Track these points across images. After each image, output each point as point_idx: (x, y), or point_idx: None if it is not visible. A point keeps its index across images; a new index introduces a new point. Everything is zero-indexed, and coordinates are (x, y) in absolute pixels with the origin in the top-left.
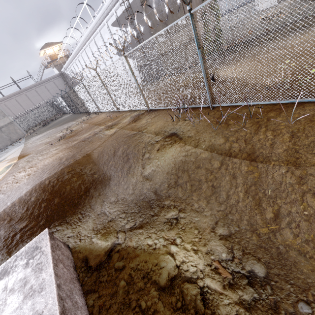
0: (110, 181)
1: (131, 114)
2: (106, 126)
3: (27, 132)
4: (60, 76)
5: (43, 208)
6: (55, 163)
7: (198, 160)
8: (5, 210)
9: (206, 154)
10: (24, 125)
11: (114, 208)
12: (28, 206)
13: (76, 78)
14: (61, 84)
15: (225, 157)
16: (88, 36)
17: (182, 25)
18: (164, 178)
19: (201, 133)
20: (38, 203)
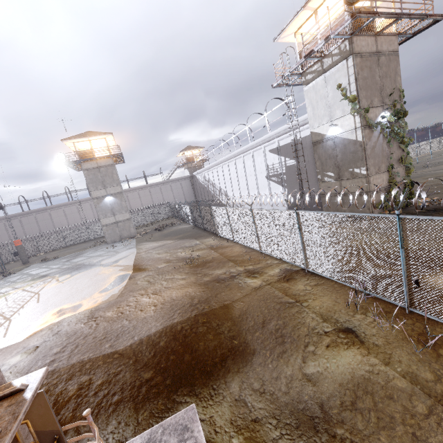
0: (253, 358)
1: (280, 264)
2: (245, 269)
3: (137, 230)
4: (189, 178)
5: (171, 362)
6: (185, 301)
7: (390, 388)
8: (132, 346)
9: (403, 385)
10: (135, 221)
11: (260, 404)
12: (156, 351)
13: (206, 184)
14: (187, 186)
15: (435, 404)
16: (238, 153)
17: (360, 174)
18: (335, 392)
19: (394, 347)
20: (167, 351)
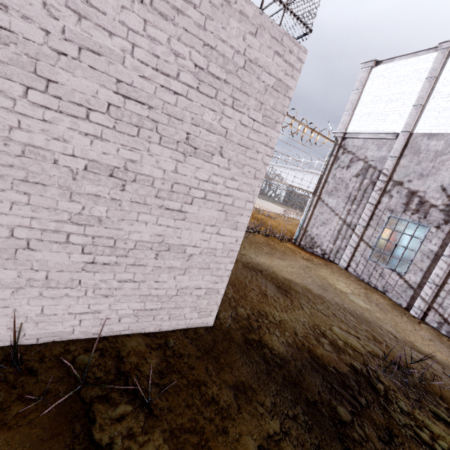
0: None
1: None
2: None
3: None
4: None
5: None
6: None
7: None
8: None
9: None
10: None
11: None
12: None
13: (272, 175)
14: None
15: None
16: None
17: None
18: None
19: None
20: None
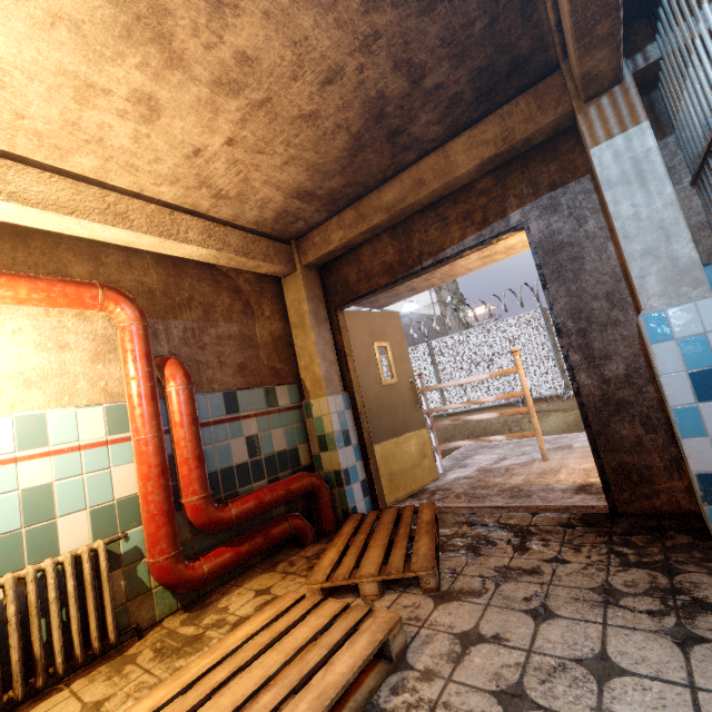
0: None
1: None
2: None
3: None
4: None
5: None
6: None
7: None
8: None
9: None
10: None
11: None
12: None
13: None
14: None
15: None
16: None
17: None
18: None
19: None
20: None
